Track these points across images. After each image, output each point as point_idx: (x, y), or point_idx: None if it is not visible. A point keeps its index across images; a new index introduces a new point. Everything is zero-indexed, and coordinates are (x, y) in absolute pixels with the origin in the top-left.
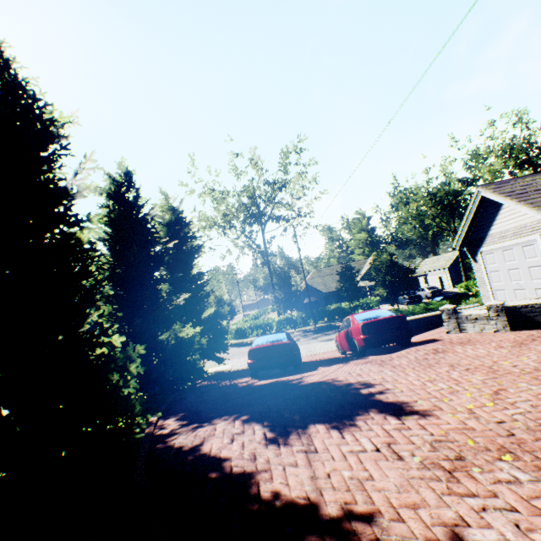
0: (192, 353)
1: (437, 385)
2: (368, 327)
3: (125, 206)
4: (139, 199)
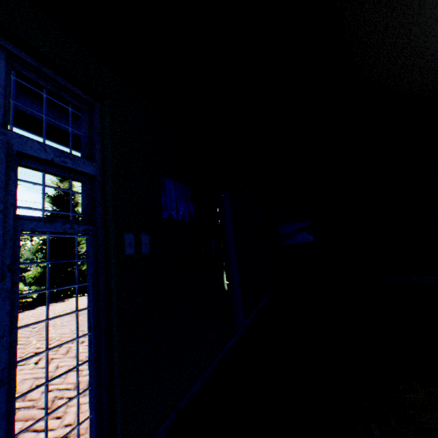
0: (84, 276)
1: (63, 305)
2: None
3: (61, 192)
4: (73, 187)
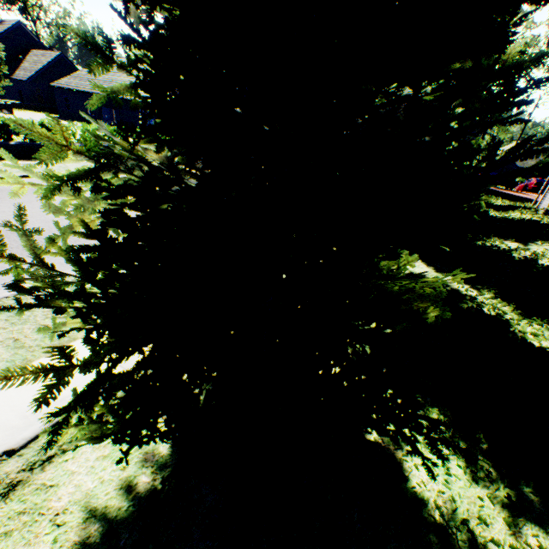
0: None
1: None
2: (538, 184)
3: None
4: None
